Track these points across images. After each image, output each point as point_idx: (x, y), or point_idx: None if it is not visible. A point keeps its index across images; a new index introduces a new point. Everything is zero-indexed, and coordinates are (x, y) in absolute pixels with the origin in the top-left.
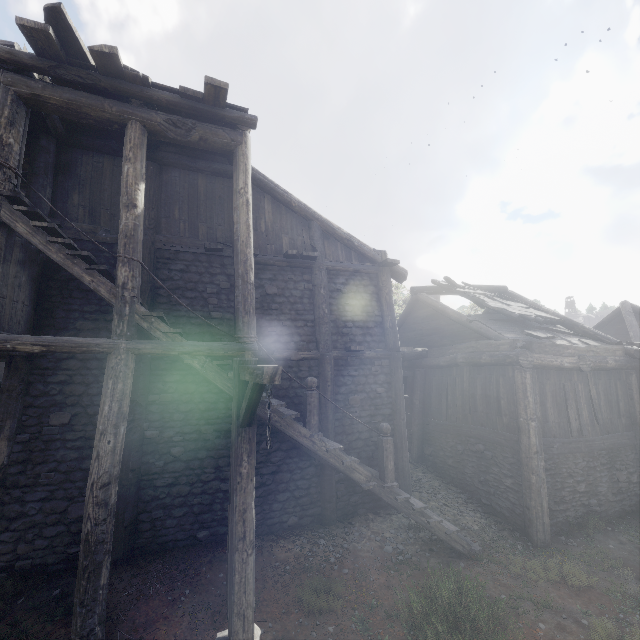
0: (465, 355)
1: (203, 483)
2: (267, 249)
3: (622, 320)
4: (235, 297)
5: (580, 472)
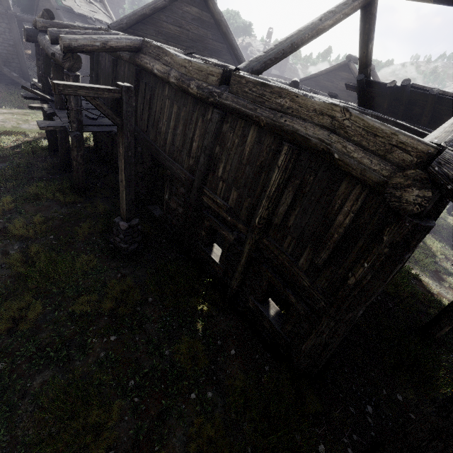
0: None
1: None
2: None
3: None
4: None
5: None
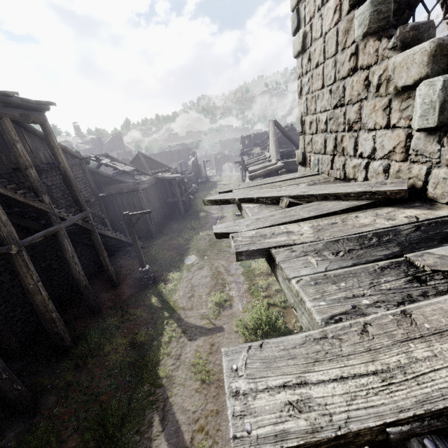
0: (116, 190)
1: (67, 274)
2: (37, 162)
3: (139, 159)
4: (75, 195)
5: (156, 217)
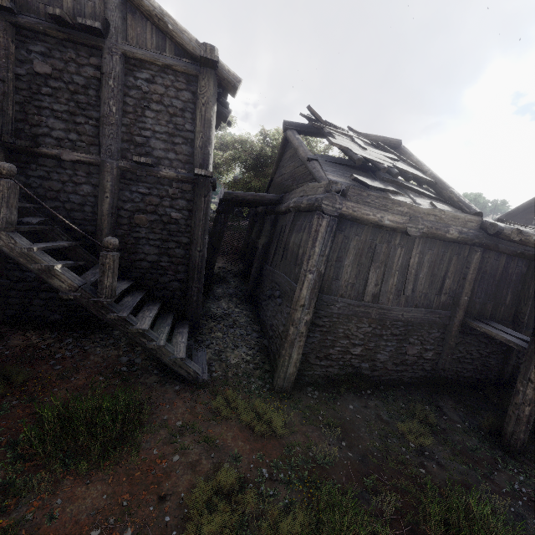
0: (296, 199)
1: None
2: (39, 10)
3: None
4: None
5: (360, 336)
